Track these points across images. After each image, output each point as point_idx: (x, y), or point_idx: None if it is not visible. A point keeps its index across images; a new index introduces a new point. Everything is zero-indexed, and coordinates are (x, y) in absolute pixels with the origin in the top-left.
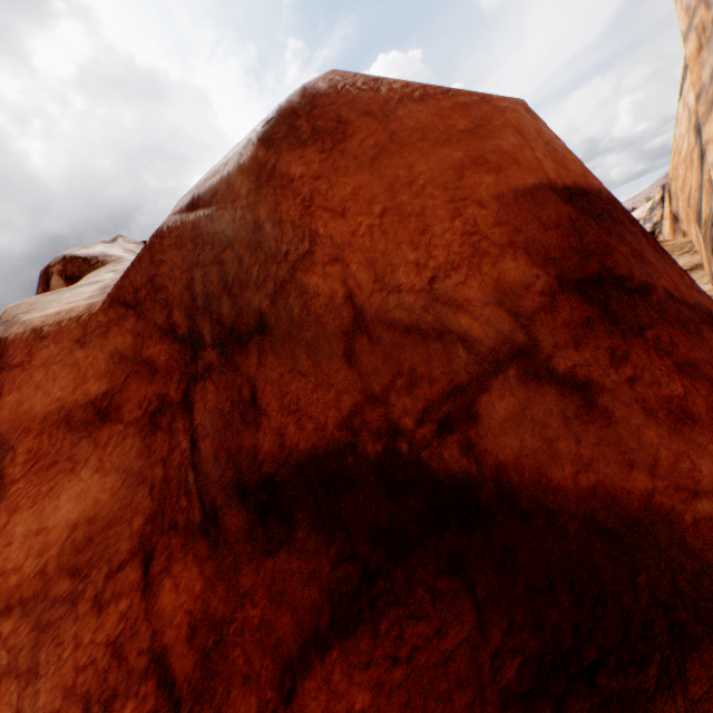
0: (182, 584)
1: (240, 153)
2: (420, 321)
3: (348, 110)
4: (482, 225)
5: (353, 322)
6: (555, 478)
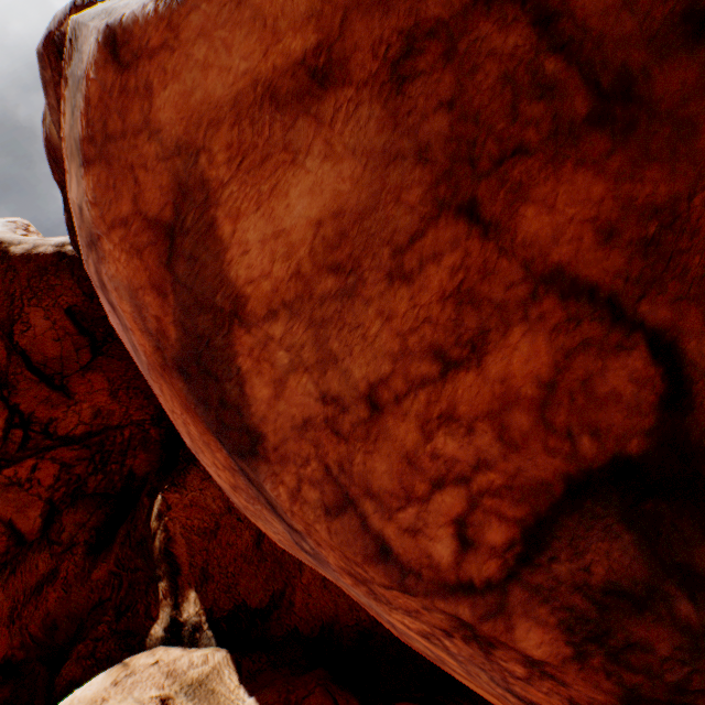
0: (558, 202)
1: None
2: None
3: None
4: None
5: None
6: None
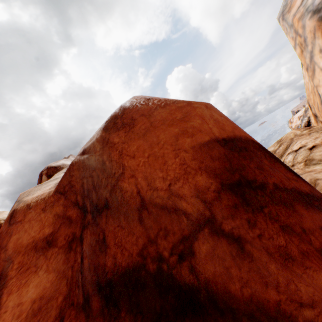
0: None
1: (97, 133)
2: (167, 203)
3: (136, 114)
4: (187, 160)
5: (141, 203)
6: (232, 290)
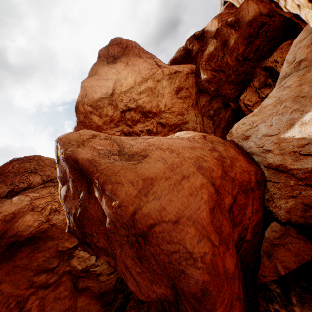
0: None
1: None
2: None
3: None
4: None
5: None
6: None
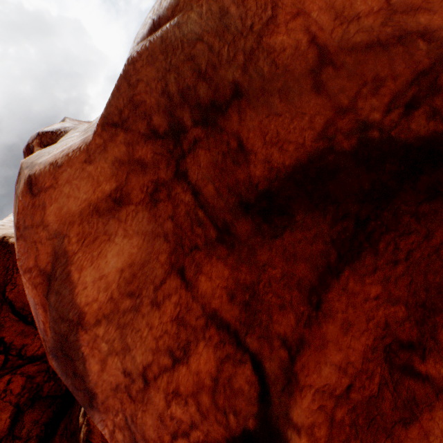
0: (213, 276)
1: None
2: (380, 36)
3: None
4: None
5: (318, 60)
6: None
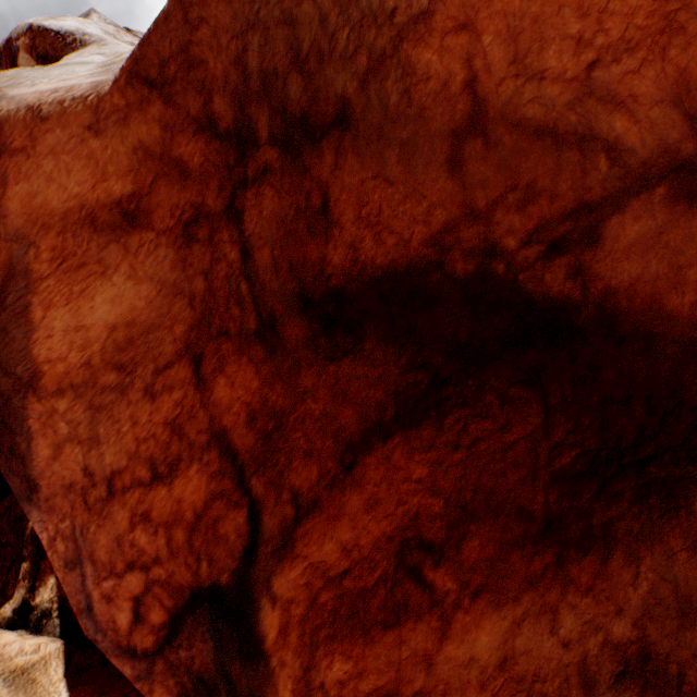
0: (237, 382)
1: None
2: (559, 122)
3: None
4: None
5: (468, 119)
6: (669, 305)
